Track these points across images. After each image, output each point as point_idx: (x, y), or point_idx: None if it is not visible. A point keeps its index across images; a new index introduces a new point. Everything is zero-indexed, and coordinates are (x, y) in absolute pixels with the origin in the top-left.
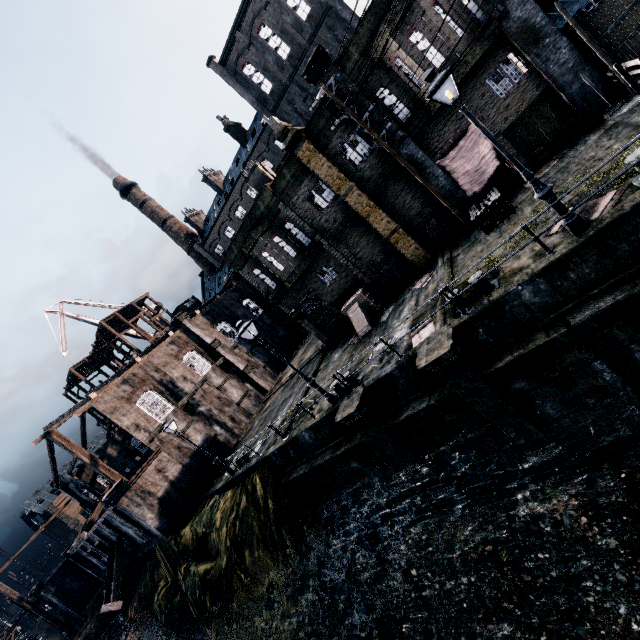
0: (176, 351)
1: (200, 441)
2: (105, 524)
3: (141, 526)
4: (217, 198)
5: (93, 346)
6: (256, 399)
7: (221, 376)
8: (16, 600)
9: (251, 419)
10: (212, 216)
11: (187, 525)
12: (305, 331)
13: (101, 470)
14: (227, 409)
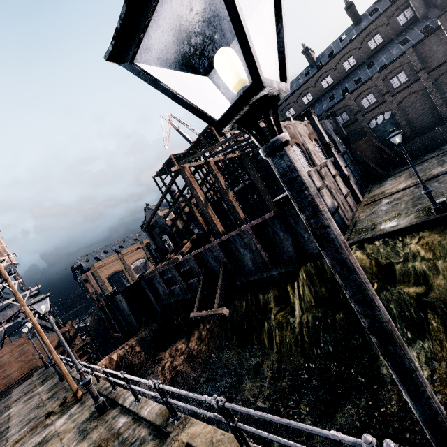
0: (308, 133)
1: (329, 204)
2: (219, 246)
3: (273, 249)
4: (305, 71)
5: (191, 145)
6: (353, 202)
7: (333, 170)
8: (98, 294)
9: (359, 211)
10: (295, 84)
11: (354, 252)
12: (374, 178)
13: (209, 212)
14: (339, 195)
